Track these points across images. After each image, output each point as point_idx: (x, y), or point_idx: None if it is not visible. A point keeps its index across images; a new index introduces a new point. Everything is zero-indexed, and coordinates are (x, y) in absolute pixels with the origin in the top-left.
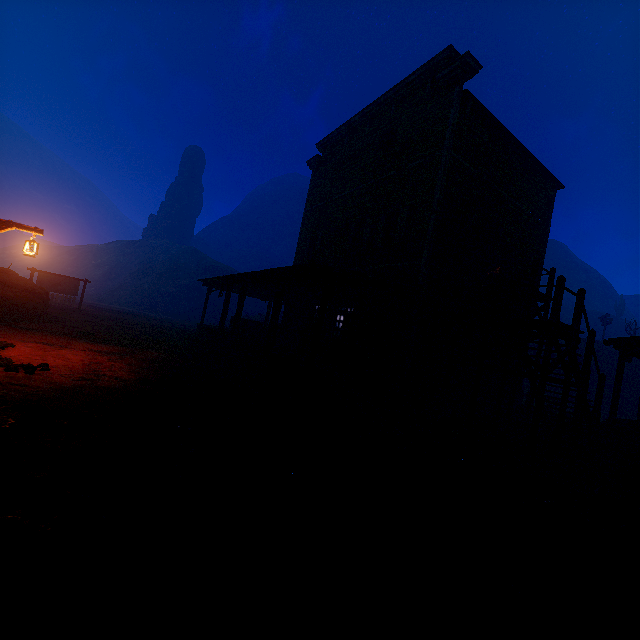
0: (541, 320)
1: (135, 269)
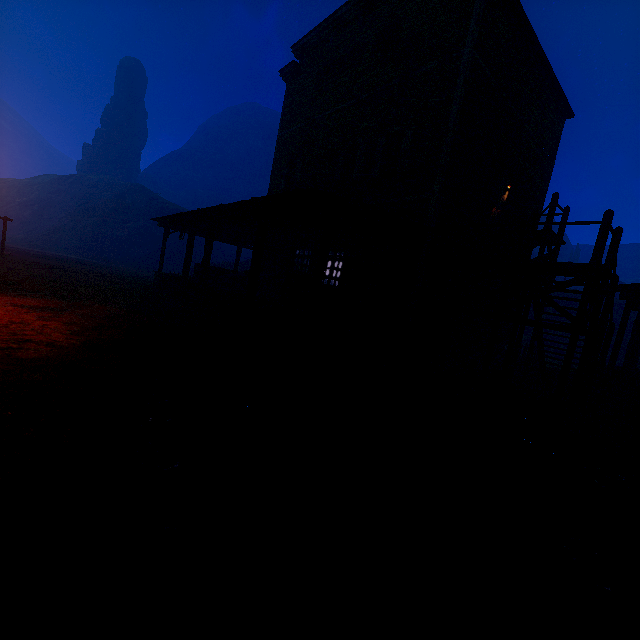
0: (580, 264)
1: (72, 209)
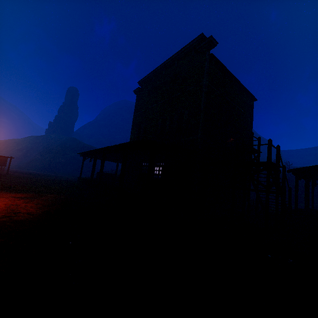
0: (263, 162)
1: (41, 150)
